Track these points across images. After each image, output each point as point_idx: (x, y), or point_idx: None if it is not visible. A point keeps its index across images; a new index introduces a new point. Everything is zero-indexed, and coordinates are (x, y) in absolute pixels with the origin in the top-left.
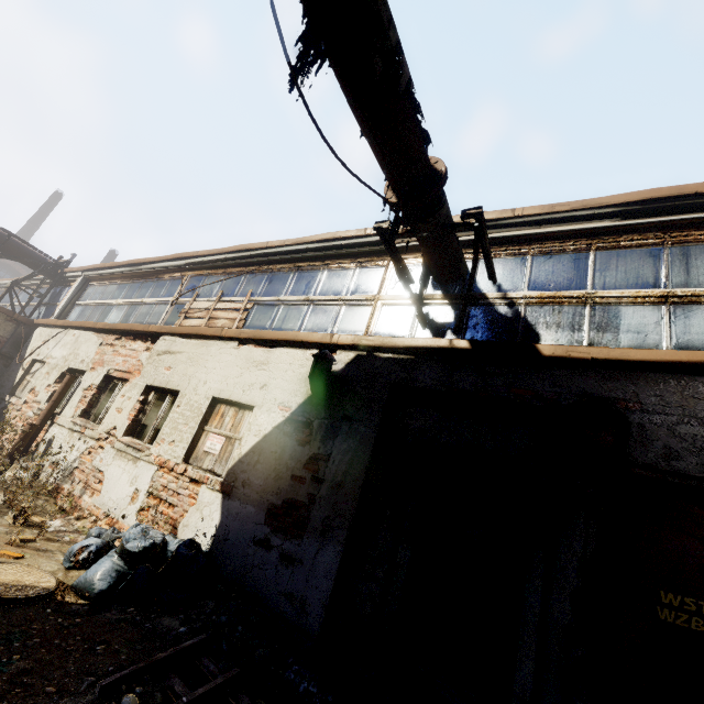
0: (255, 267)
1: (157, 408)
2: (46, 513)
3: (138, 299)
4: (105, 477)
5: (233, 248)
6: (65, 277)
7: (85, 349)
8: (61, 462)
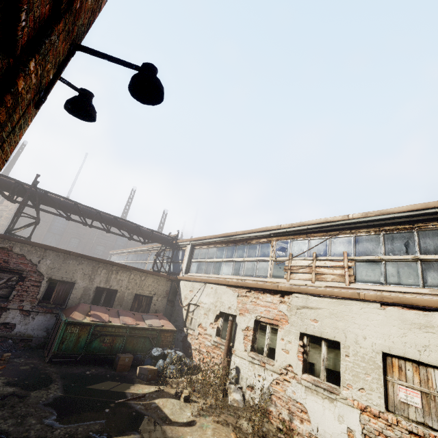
0: (337, 232)
1: (316, 350)
2: (275, 435)
3: (239, 258)
4: (307, 410)
5: (314, 221)
6: (178, 245)
7: (226, 299)
8: (255, 387)
